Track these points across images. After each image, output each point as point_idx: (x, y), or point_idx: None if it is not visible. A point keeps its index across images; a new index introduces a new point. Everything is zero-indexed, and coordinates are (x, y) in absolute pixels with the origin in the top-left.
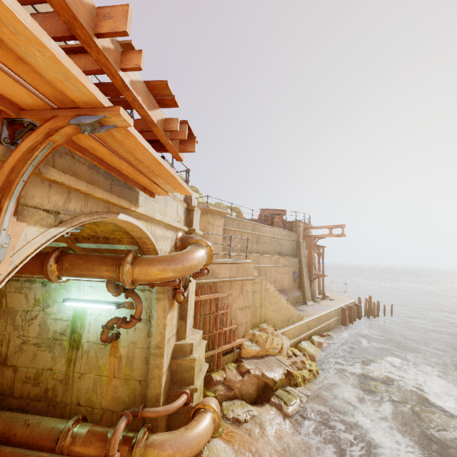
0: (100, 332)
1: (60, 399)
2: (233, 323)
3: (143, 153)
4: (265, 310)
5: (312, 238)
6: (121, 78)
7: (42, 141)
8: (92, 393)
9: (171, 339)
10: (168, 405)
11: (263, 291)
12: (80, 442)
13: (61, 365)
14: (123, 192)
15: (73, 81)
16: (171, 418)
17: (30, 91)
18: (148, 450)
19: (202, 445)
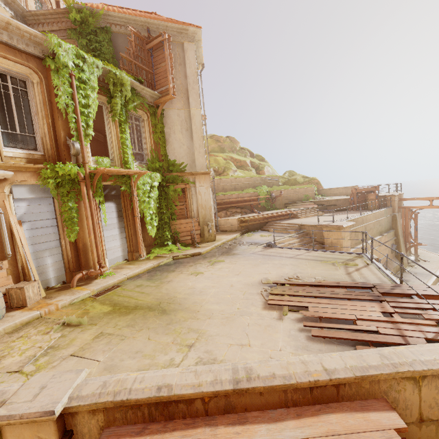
0: None
1: None
2: None
3: None
4: None
5: (408, 209)
6: None
7: None
8: None
9: None
10: None
11: None
12: None
13: None
14: None
15: None
16: None
17: None
18: None
19: None
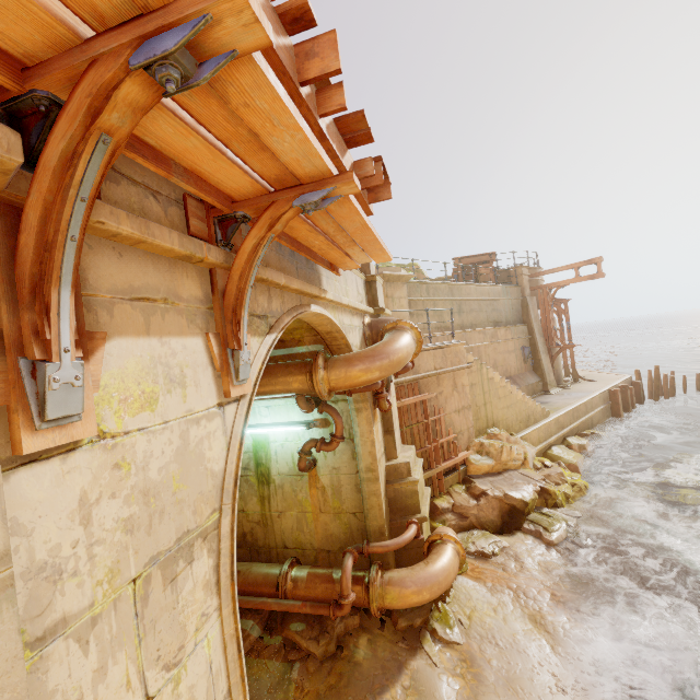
0: (291, 461)
1: (262, 543)
2: (450, 432)
3: (352, 220)
4: (491, 408)
5: (546, 289)
6: (319, 127)
7: (264, 234)
8: (298, 533)
9: (381, 459)
10: (398, 538)
11: (485, 382)
12: (303, 585)
13: (254, 504)
14: (307, 276)
15: (312, 156)
16: (398, 554)
17: (254, 180)
18: (387, 588)
19: (450, 580)
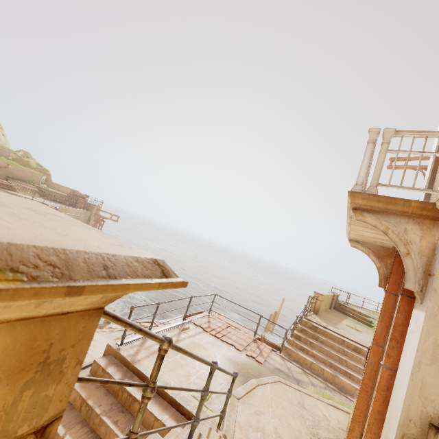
0: None
1: None
2: None
3: None
4: None
5: (100, 216)
6: None
7: None
8: None
9: None
10: None
11: None
12: None
13: None
14: None
15: None
16: None
17: None
18: None
19: None
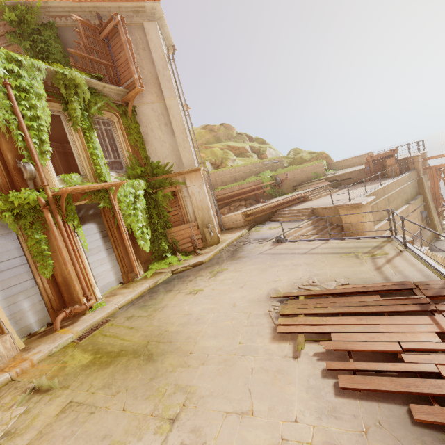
0: None
1: None
2: None
3: None
4: None
5: (435, 169)
6: None
7: None
8: None
9: None
10: None
11: None
12: None
13: None
14: None
15: None
16: None
17: None
18: None
19: None
